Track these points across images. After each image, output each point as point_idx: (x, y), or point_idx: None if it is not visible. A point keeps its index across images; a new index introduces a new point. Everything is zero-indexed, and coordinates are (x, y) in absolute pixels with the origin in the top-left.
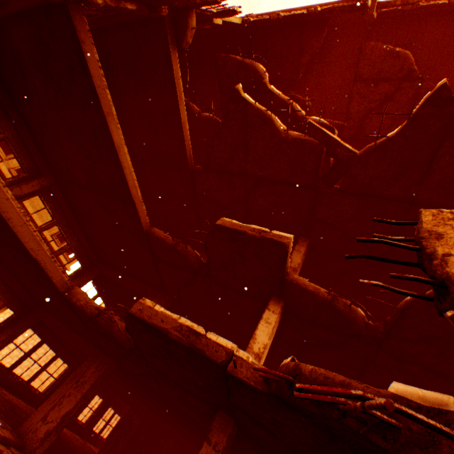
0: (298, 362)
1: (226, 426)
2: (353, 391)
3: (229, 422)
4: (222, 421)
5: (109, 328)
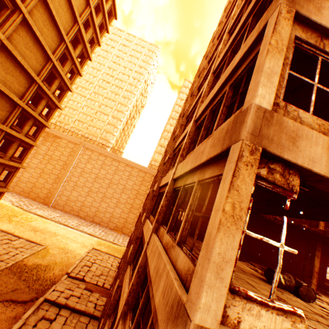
0: None
1: (319, 245)
2: None
3: (320, 244)
4: (318, 244)
5: (277, 223)
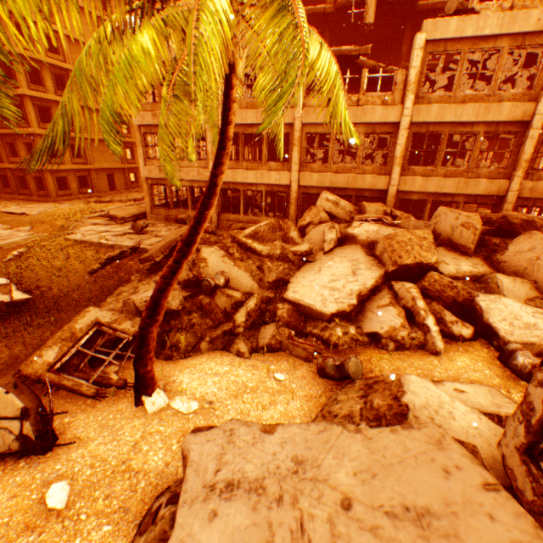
0: (338, 2)
1: (327, 32)
2: (340, 4)
3: (328, 31)
4: (326, 32)
5: None
